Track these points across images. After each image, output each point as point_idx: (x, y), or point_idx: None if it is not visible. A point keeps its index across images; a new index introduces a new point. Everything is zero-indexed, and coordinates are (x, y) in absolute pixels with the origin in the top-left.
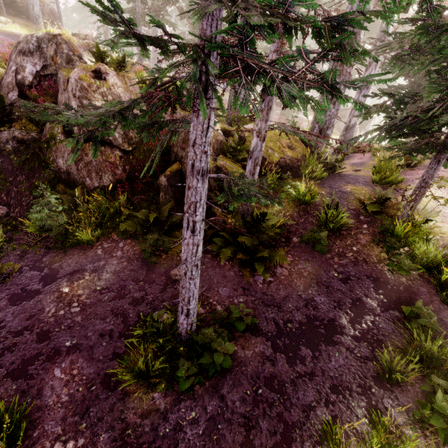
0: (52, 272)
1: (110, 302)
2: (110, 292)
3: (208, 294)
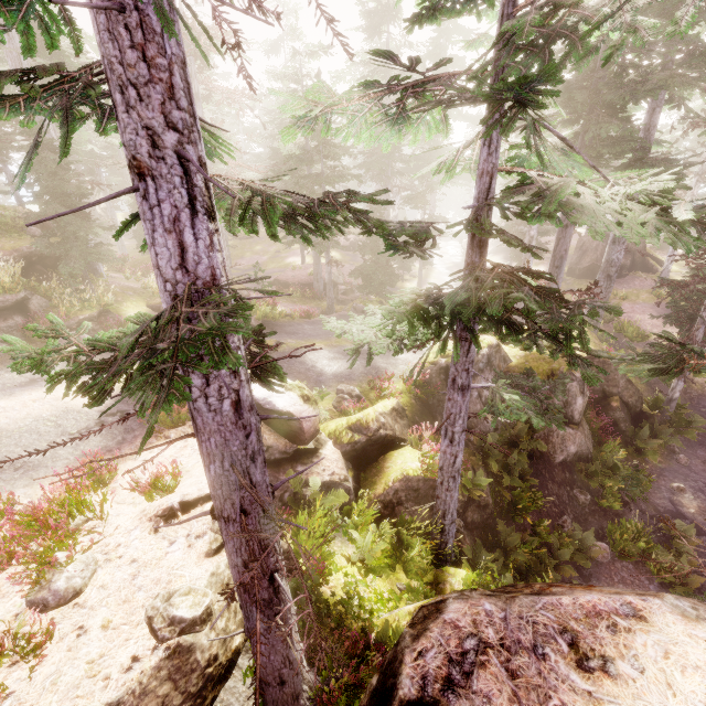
0: (669, 513)
1: None
2: (696, 493)
3: (702, 459)
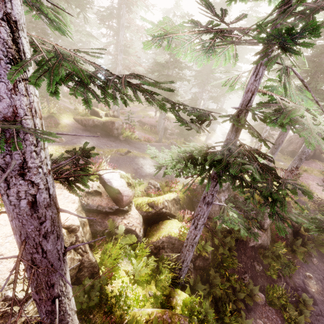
0: (301, 288)
1: (323, 284)
2: (318, 281)
3: None
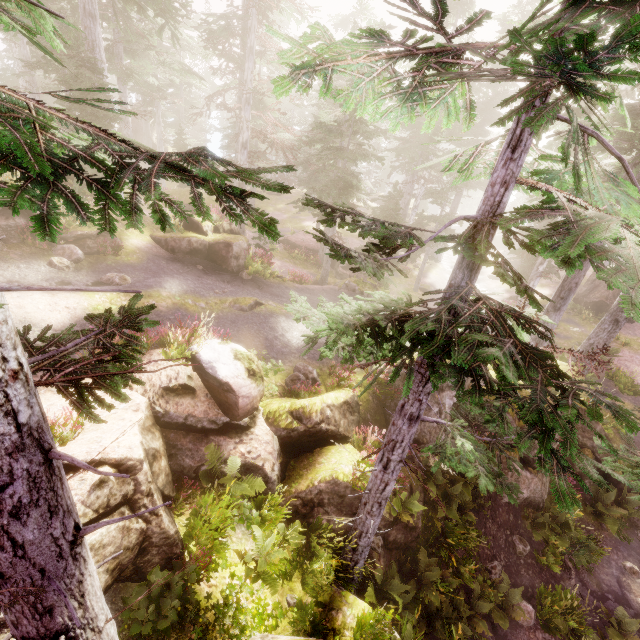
0: (613, 594)
1: None
2: None
3: None
